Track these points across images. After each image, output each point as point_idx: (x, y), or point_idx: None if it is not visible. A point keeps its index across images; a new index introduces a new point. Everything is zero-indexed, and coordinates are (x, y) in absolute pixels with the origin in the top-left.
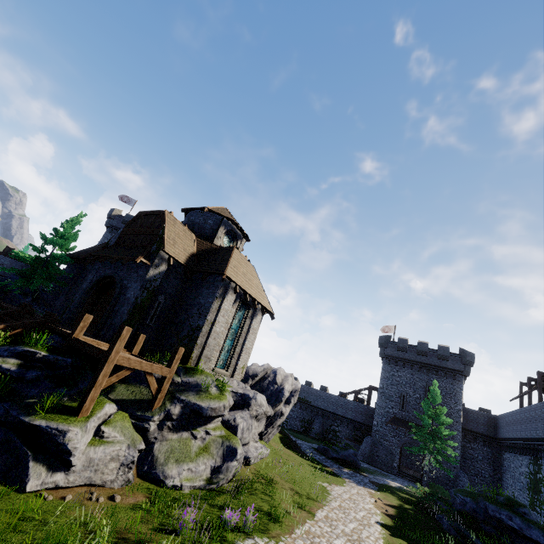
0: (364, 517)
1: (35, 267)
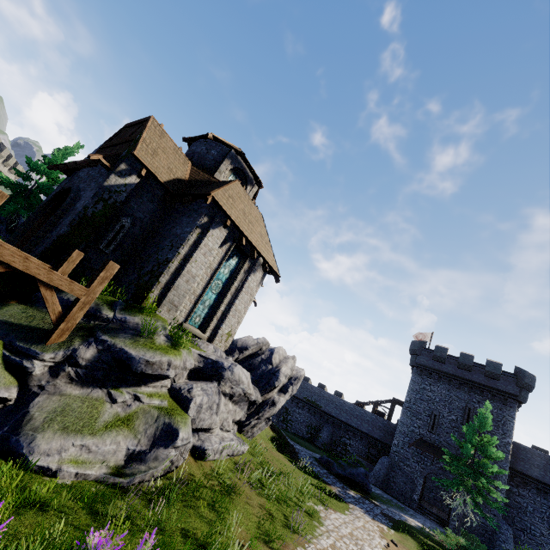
0: None
1: (15, 194)
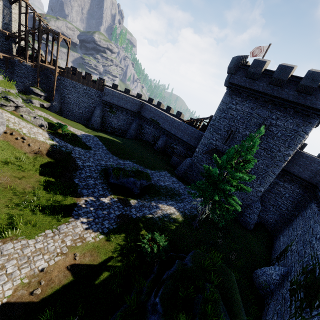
0: None
1: None
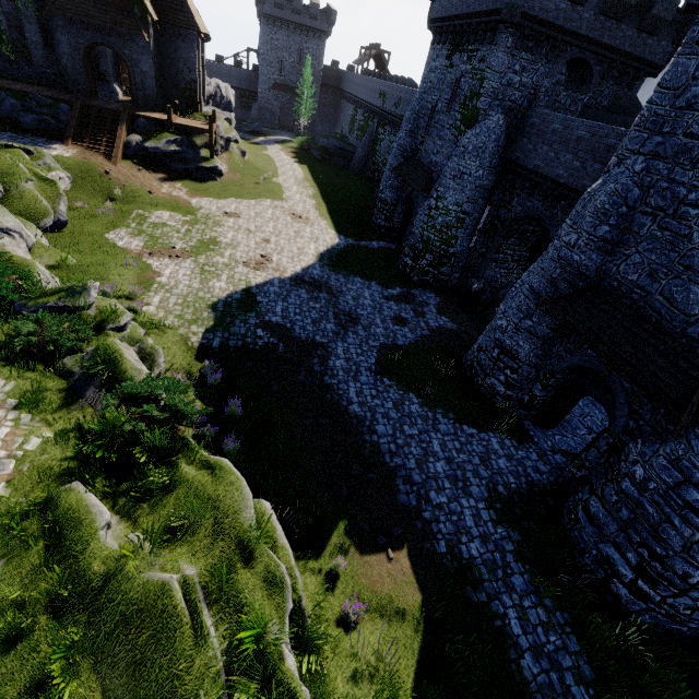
0: (289, 162)
1: None
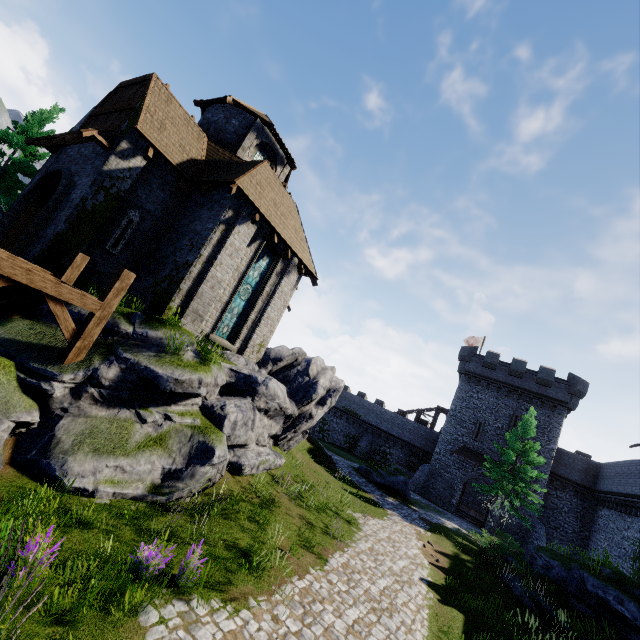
0: (404, 569)
1: None
